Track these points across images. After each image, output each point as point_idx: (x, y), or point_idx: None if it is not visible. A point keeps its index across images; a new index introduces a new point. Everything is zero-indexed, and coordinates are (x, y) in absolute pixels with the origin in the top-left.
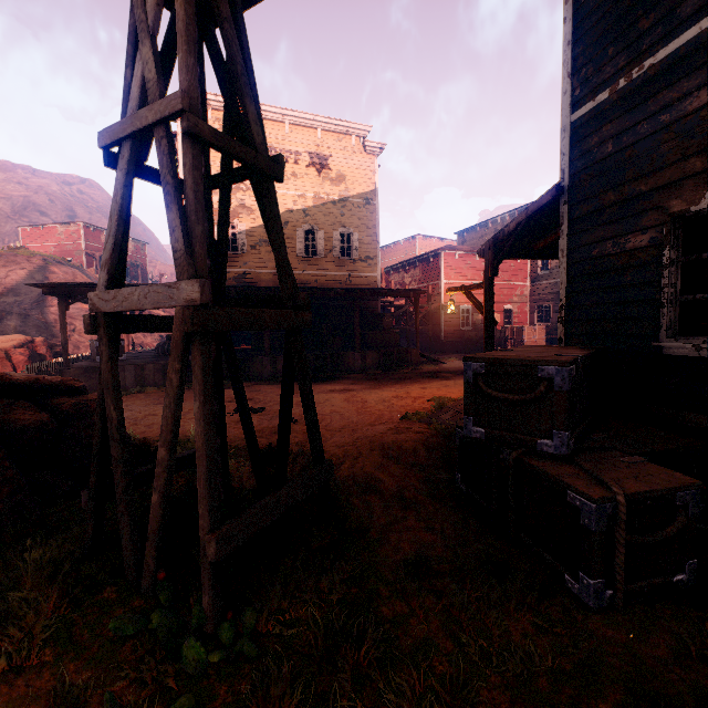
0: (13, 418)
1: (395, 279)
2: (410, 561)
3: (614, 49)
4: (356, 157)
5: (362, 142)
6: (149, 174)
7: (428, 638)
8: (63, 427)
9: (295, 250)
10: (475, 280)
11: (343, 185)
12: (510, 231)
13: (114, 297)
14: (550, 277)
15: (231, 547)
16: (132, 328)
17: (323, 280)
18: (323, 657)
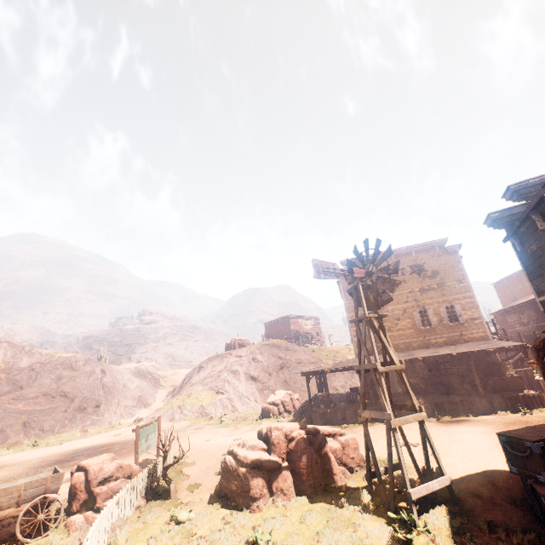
0: (332, 445)
1: (511, 319)
2: (487, 521)
3: (540, 279)
4: (442, 258)
5: (443, 248)
6: (365, 371)
7: (488, 541)
8: (343, 449)
9: (415, 325)
10: None
11: (437, 277)
12: (537, 344)
13: (366, 412)
14: None
15: (415, 496)
16: (368, 419)
17: (441, 341)
18: (451, 537)
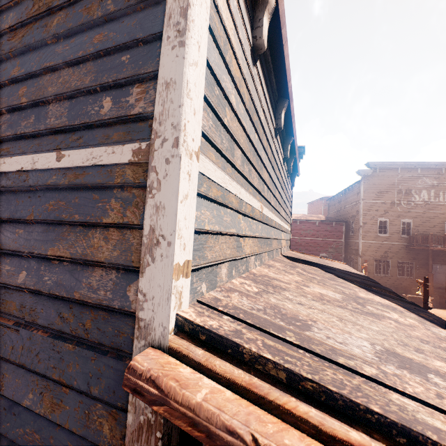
0: None
1: None
2: None
3: None
4: None
5: None
6: None
7: None
8: None
9: None
10: (296, 236)
11: None
12: None
13: None
14: (354, 237)
15: None
16: None
17: None
18: None
